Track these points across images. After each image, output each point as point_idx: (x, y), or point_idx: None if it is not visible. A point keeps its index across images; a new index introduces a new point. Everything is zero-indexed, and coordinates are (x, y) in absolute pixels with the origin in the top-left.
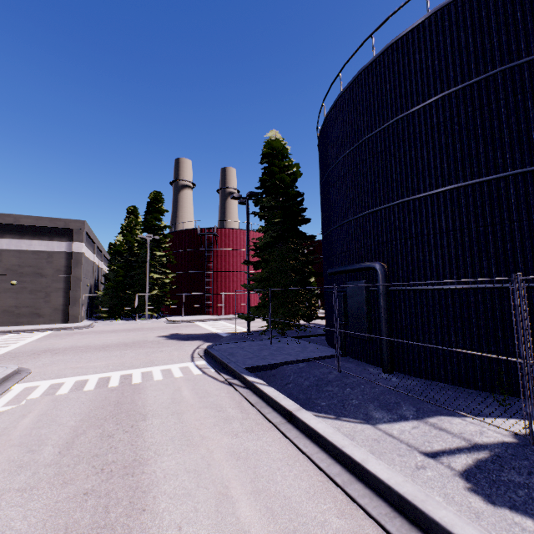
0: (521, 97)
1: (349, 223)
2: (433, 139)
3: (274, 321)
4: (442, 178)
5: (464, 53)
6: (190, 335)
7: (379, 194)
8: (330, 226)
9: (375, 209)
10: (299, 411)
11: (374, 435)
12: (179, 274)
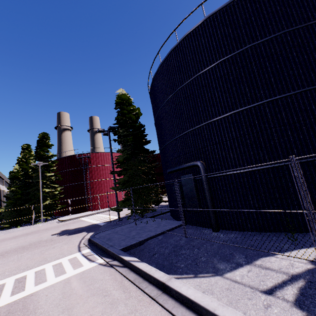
0: (262, 60)
1: (176, 139)
2: (219, 85)
3: (136, 208)
4: (228, 107)
5: (228, 38)
6: (77, 229)
7: (193, 120)
8: (165, 143)
9: (191, 129)
10: (171, 281)
11: (225, 285)
12: (65, 186)
